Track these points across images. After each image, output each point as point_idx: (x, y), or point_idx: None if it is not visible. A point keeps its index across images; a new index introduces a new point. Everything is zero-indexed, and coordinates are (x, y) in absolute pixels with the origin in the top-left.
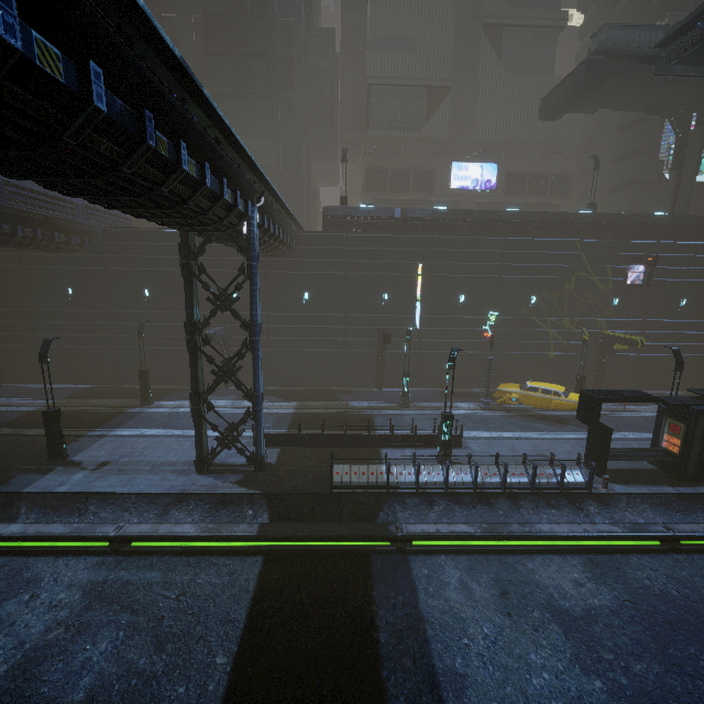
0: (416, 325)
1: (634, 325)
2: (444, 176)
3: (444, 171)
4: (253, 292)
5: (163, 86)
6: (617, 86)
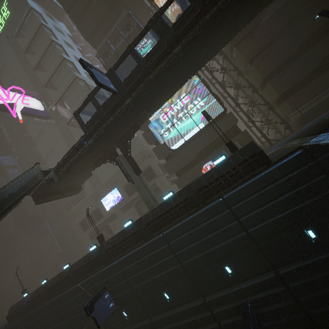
0: None
1: (146, 328)
2: (103, 207)
3: (101, 205)
4: None
5: None
6: (60, 183)
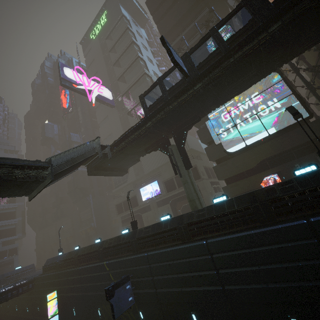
0: None
1: None
2: (140, 196)
3: (139, 193)
4: None
5: None
6: (112, 161)
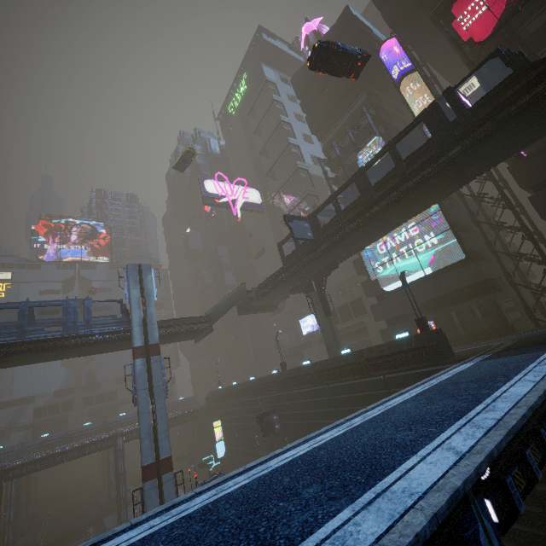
0: (224, 454)
1: None
2: (300, 328)
3: (299, 325)
4: (117, 463)
5: (55, 452)
6: (259, 302)
